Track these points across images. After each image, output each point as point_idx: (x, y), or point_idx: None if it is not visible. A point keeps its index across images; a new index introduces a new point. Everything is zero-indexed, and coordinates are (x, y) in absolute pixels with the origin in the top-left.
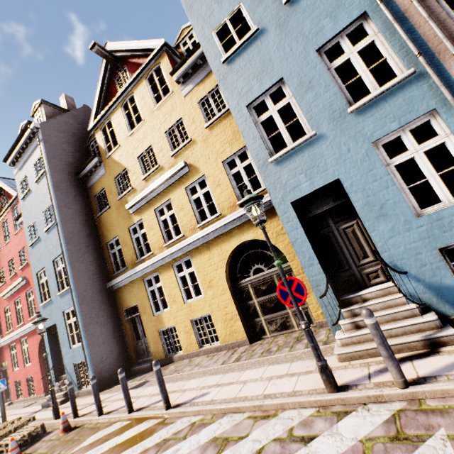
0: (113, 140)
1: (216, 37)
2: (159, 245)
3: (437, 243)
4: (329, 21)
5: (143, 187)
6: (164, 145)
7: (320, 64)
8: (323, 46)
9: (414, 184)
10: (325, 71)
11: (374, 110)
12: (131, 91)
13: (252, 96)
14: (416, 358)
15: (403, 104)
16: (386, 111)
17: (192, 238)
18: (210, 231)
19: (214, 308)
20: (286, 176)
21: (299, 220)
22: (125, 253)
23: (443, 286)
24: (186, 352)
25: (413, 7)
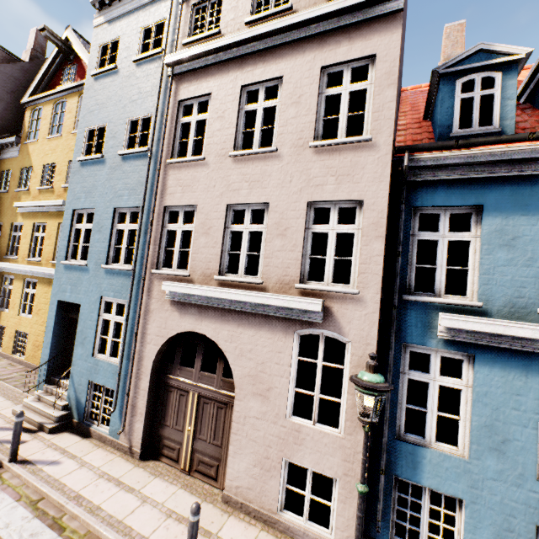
0: (37, 130)
1: (88, 134)
2: (24, 255)
3: (90, 377)
4: (128, 194)
5: (36, 196)
6: (63, 172)
7: (111, 220)
8: (121, 208)
9: (103, 336)
10: (110, 227)
11: (112, 276)
12: (66, 96)
13: (79, 205)
14: (24, 430)
15: (121, 285)
16: (114, 282)
17: (40, 269)
18: (52, 273)
19: (33, 331)
20: (64, 280)
21: (56, 315)
22: (1, 243)
23: (81, 401)
24: (4, 352)
25: (153, 229)
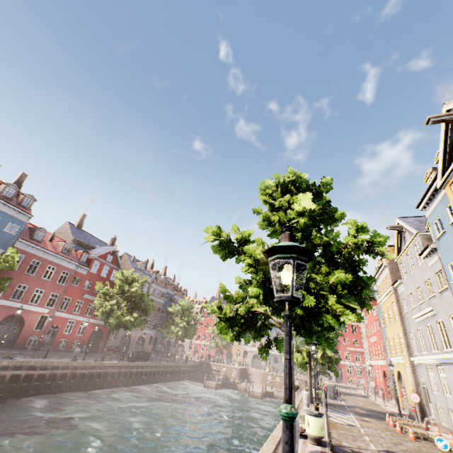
0: None
1: None
2: None
3: None
4: None
5: None
6: None
7: None
8: None
9: None
10: None
11: None
12: None
13: None
14: None
15: None
16: None
17: None
18: None
19: None
20: None
21: None
22: None
23: None
24: None
25: None
